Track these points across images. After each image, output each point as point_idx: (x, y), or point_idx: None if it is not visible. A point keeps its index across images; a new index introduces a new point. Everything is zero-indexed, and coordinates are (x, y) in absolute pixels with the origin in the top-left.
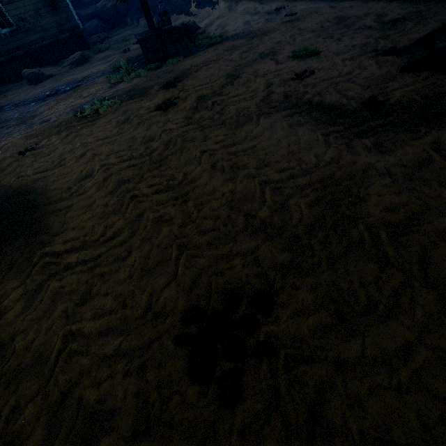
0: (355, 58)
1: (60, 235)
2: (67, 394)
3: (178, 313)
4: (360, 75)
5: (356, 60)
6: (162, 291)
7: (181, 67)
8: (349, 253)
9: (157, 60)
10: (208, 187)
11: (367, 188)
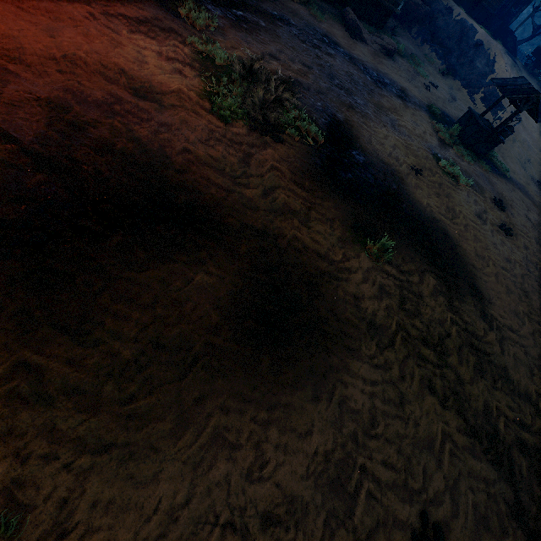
0: None
1: (494, 306)
2: None
3: None
4: None
5: None
6: None
7: (497, 187)
8: None
9: (469, 147)
10: None
11: None
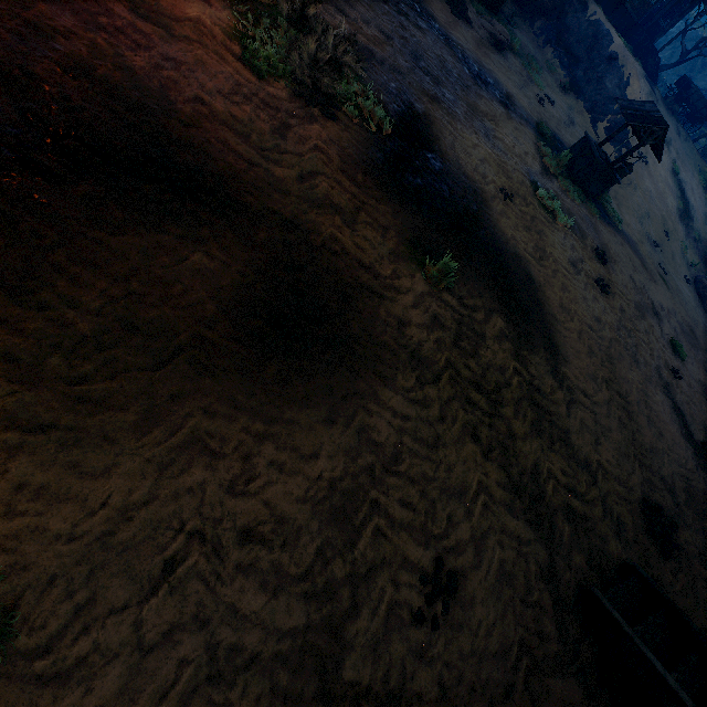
0: (699, 394)
1: (569, 365)
2: (604, 496)
3: (640, 496)
4: (700, 414)
5: (699, 398)
6: (630, 475)
7: (602, 236)
8: (701, 532)
9: (578, 183)
10: (639, 419)
11: (706, 505)
